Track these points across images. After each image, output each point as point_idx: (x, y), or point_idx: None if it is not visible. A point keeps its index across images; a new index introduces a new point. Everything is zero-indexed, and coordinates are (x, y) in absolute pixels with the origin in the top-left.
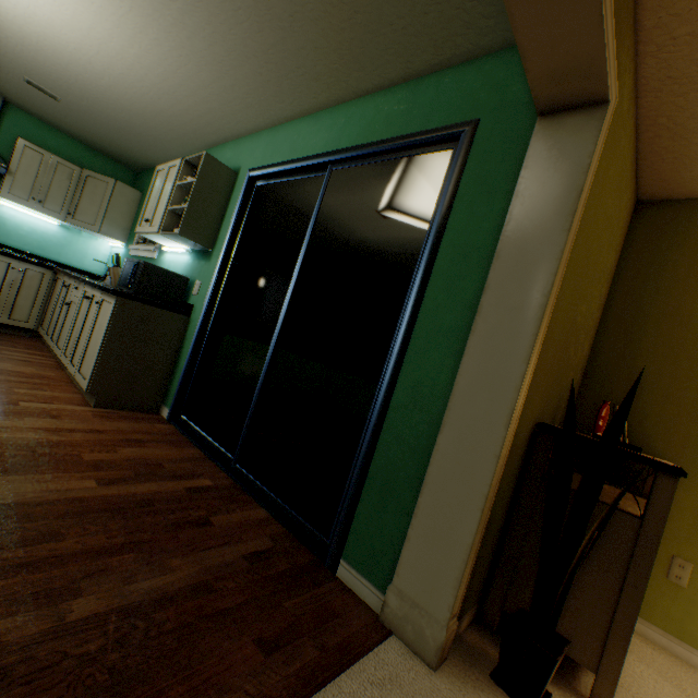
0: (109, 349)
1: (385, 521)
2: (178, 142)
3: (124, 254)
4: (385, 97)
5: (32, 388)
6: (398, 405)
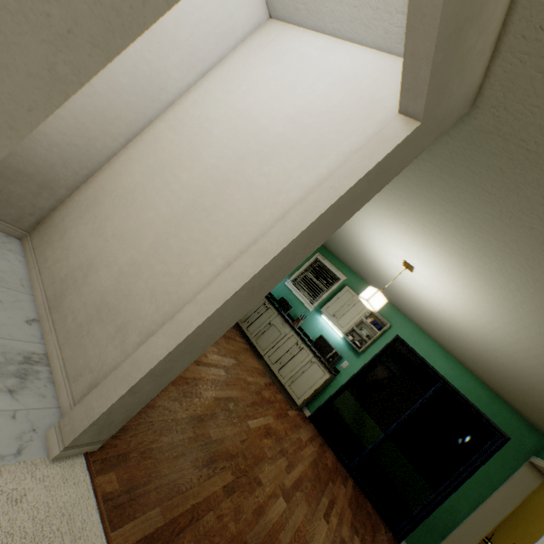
0: (314, 391)
1: (426, 539)
2: (357, 271)
3: None
4: (480, 385)
5: (276, 392)
6: (444, 507)
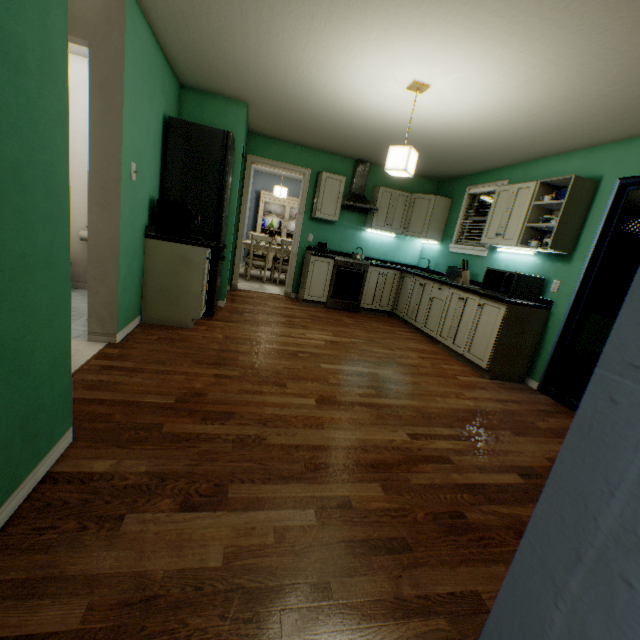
0: (499, 340)
1: None
2: (508, 159)
3: (440, 250)
4: None
5: (444, 364)
6: None
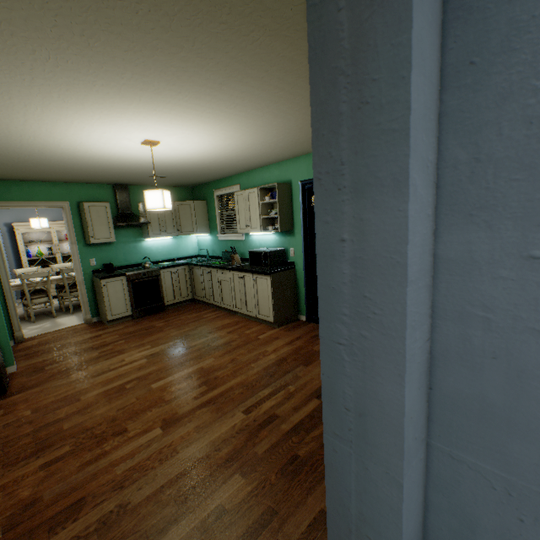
0: (274, 300)
1: None
2: (235, 172)
3: (212, 240)
4: None
5: (247, 329)
6: None
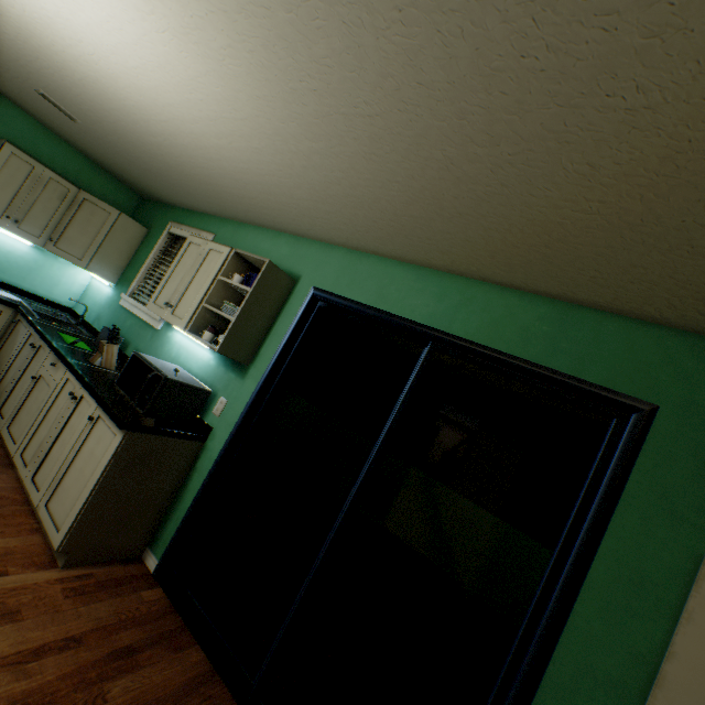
0: (100, 494)
1: None
2: (218, 206)
3: (111, 297)
4: (521, 300)
5: None
6: None
